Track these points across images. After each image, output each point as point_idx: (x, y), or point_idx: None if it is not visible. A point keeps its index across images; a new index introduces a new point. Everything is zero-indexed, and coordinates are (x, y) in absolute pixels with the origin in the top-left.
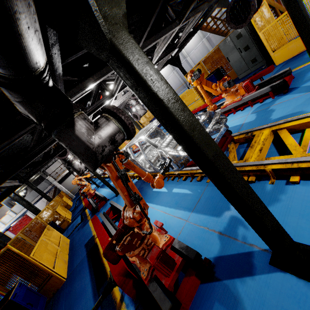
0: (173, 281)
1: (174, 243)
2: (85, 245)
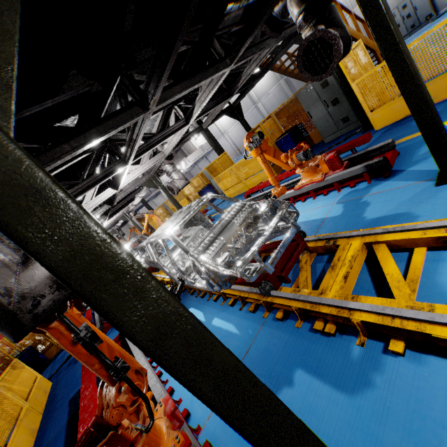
0: None
1: None
2: (69, 402)
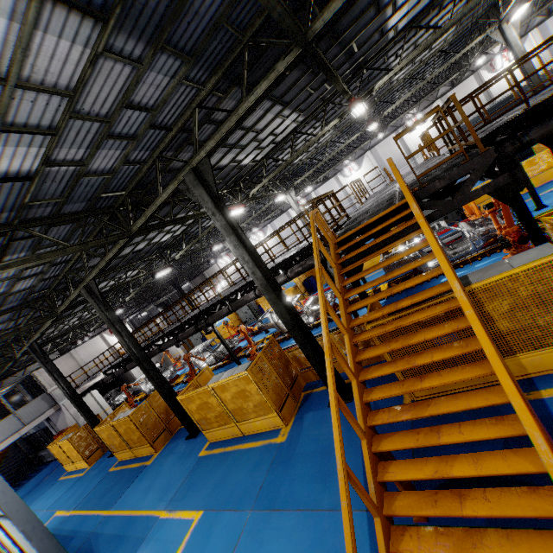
0: None
1: None
2: None
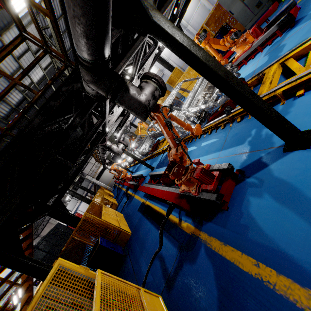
0: (215, 186)
1: (211, 168)
2: (137, 210)
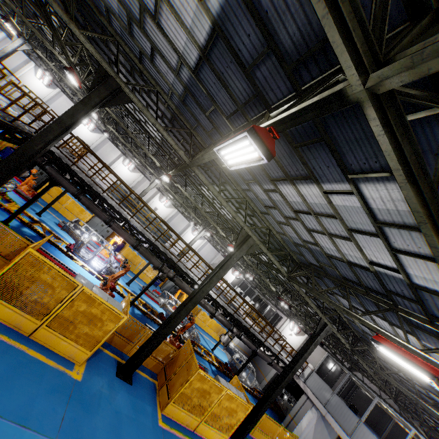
0: None
1: None
2: None
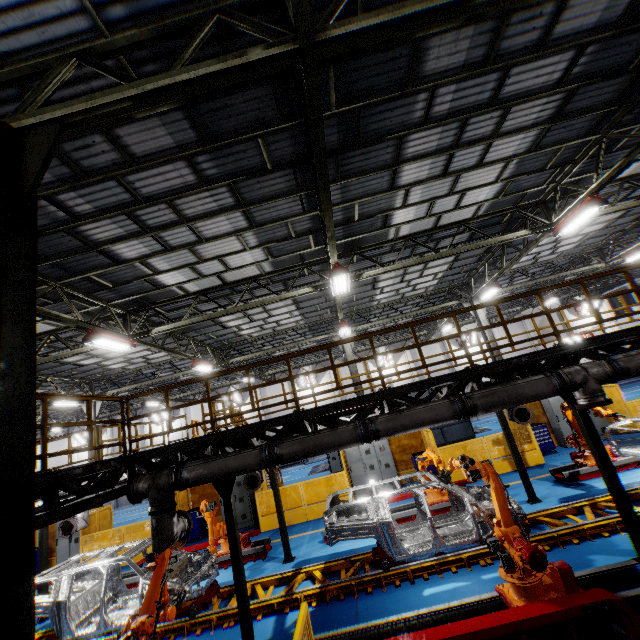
0: None
1: None
2: None
